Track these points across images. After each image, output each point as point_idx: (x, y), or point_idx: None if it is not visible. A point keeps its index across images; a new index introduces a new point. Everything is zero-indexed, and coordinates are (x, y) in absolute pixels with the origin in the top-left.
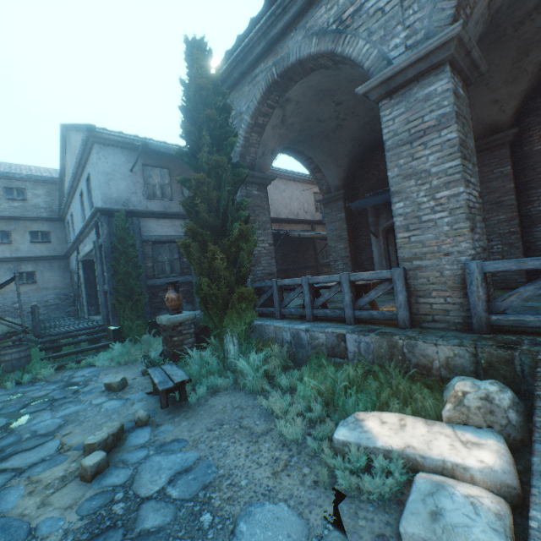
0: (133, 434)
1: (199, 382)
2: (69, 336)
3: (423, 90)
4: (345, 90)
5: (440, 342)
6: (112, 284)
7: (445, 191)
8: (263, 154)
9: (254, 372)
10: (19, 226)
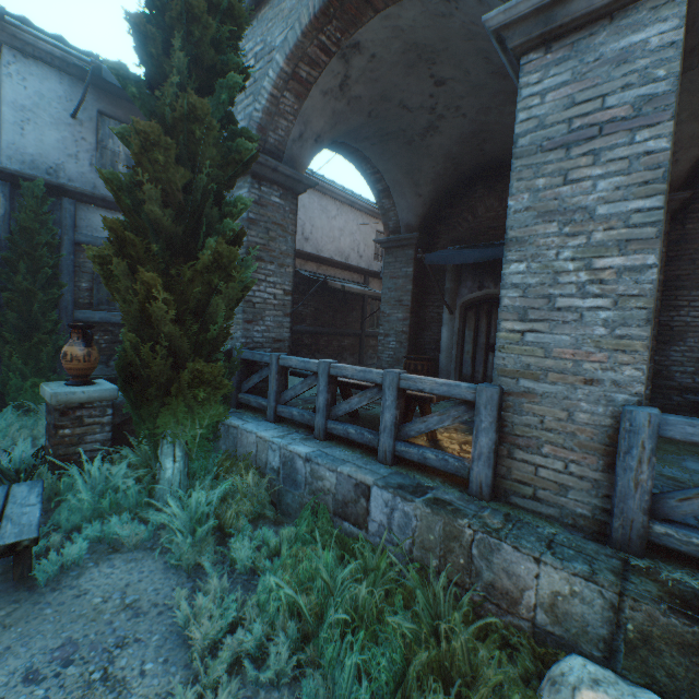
0: None
1: (83, 527)
2: None
3: (618, 40)
4: (455, 57)
5: (549, 560)
6: (1, 305)
7: (617, 257)
8: (300, 136)
9: (192, 524)
10: None
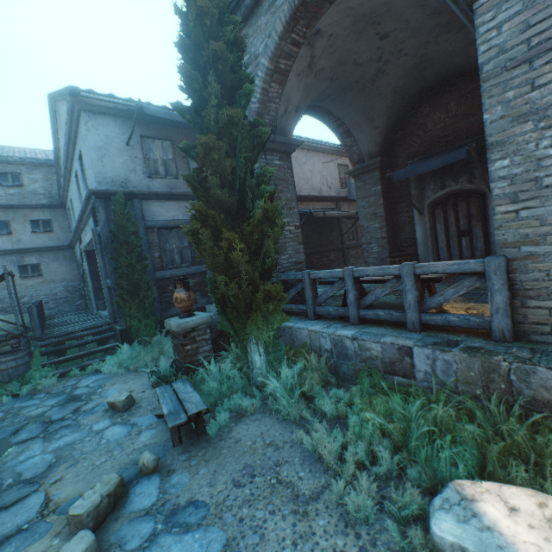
0: (137, 488)
1: (219, 403)
2: (73, 337)
3: None
4: (395, 14)
5: None
6: (115, 278)
7: None
8: (285, 112)
9: (287, 392)
10: (18, 216)
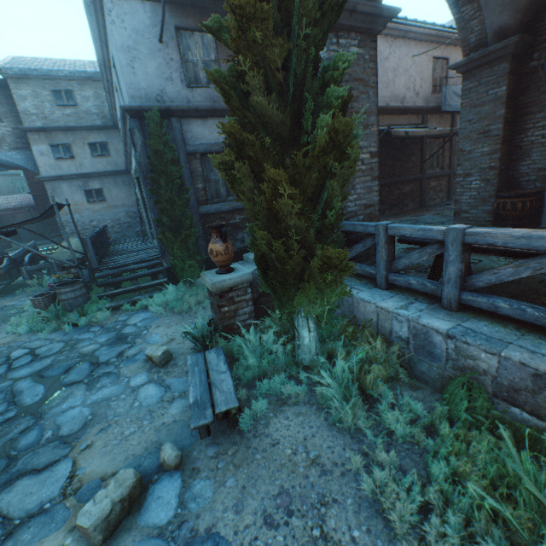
0: (156, 488)
1: (256, 383)
2: (125, 270)
3: None
4: None
5: None
6: (158, 213)
7: None
8: None
9: (341, 390)
10: (77, 138)
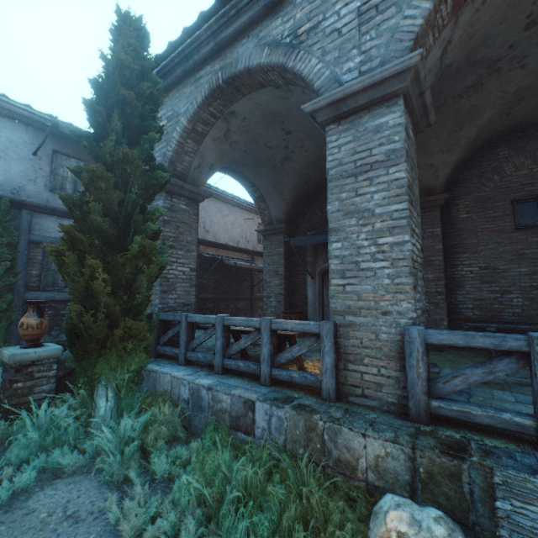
0: None
1: (31, 460)
2: None
3: (373, 121)
4: (295, 119)
5: (370, 433)
6: None
7: (389, 237)
8: (199, 166)
9: (121, 447)
10: None
